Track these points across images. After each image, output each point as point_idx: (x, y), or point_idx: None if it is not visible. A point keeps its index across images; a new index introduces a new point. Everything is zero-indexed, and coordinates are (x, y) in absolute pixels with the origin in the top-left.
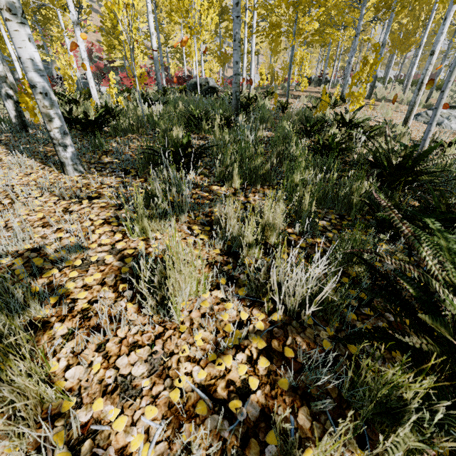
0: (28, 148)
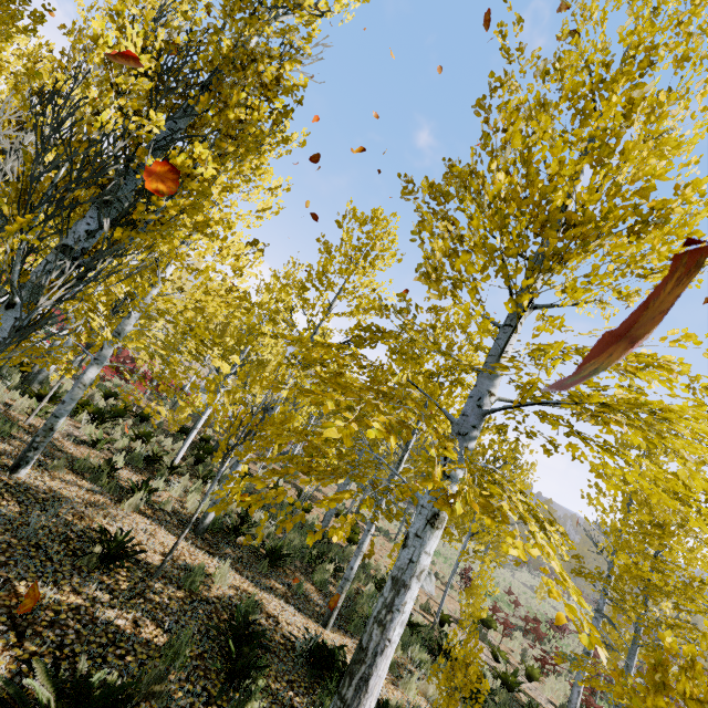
0: (255, 578)
